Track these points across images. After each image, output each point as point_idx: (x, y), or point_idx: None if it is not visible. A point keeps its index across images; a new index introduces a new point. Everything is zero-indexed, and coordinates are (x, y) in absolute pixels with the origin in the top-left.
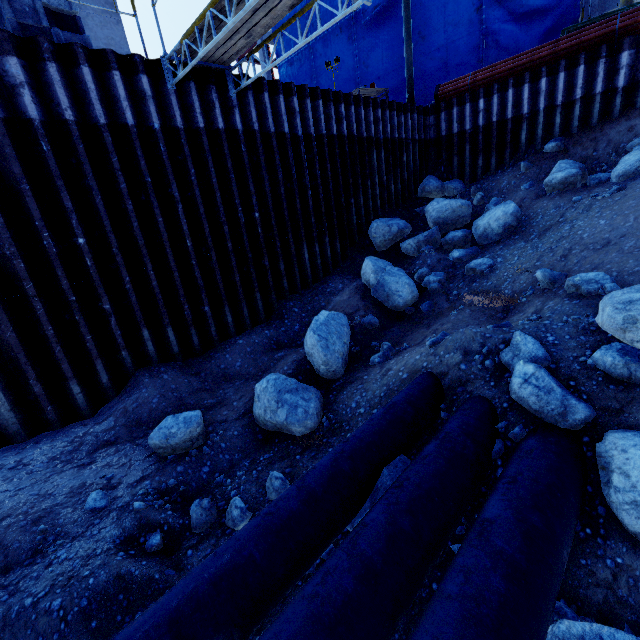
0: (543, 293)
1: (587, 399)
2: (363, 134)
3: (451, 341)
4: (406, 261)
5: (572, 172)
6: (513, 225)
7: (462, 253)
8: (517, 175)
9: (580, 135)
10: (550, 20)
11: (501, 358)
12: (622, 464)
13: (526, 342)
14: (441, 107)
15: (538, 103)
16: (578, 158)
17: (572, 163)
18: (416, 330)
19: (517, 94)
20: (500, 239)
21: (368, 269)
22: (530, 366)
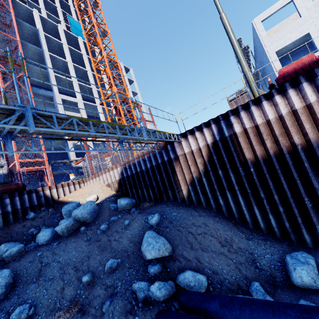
0: (91, 285)
1: (166, 281)
2: None
3: (120, 316)
4: None
5: (22, 245)
6: (11, 282)
7: None
8: None
9: None
10: None
11: (140, 298)
12: (188, 280)
13: (141, 283)
14: None
15: None
16: (5, 242)
17: (14, 243)
18: None
19: None
20: (6, 295)
21: None
22: (156, 283)
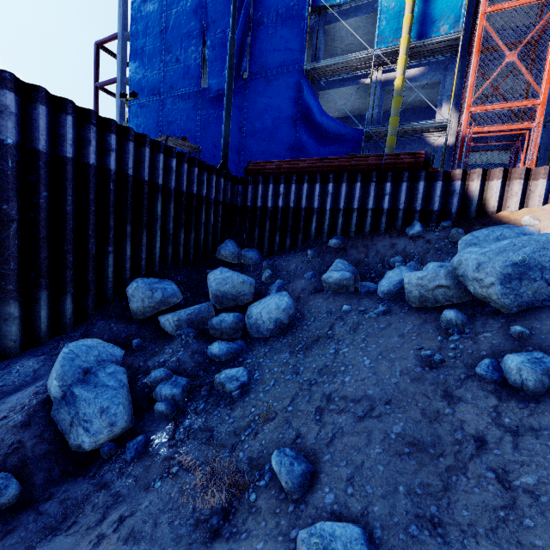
0: (277, 501)
1: None
2: (144, 177)
3: None
4: (161, 341)
5: (346, 275)
6: (285, 322)
7: (223, 349)
8: (304, 261)
9: (356, 239)
10: (342, 147)
11: None
12: None
13: None
14: (249, 180)
15: (326, 202)
16: (354, 259)
17: (347, 265)
18: (85, 514)
19: (311, 189)
20: (270, 336)
21: (54, 369)
22: None
